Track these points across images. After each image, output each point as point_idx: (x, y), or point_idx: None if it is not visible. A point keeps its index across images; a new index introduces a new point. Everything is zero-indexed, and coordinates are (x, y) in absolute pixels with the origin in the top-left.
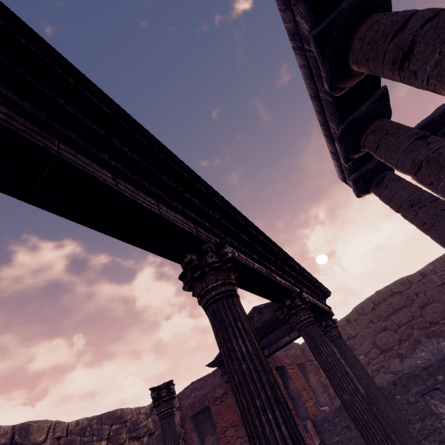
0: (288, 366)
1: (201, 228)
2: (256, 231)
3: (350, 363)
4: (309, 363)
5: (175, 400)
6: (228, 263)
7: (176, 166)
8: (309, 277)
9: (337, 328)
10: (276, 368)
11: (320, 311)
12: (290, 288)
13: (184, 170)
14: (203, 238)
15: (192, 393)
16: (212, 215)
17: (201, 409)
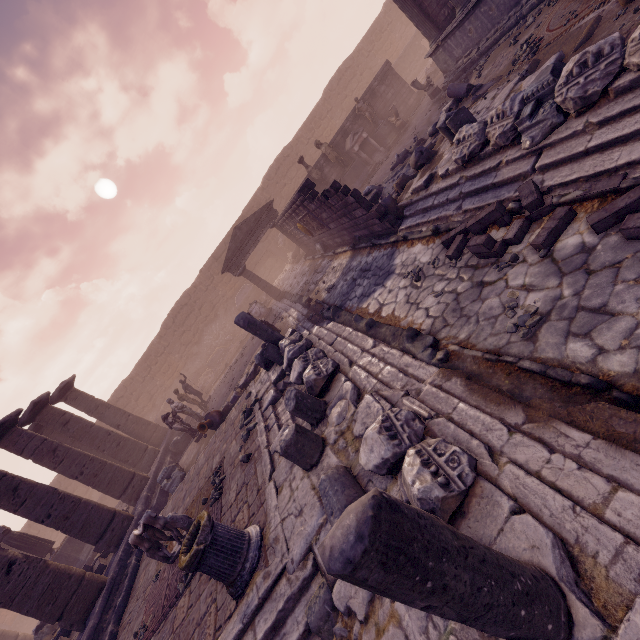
0: None
1: None
2: None
3: None
4: None
5: None
6: None
7: None
8: None
9: None
10: None
11: None
12: None
13: None
14: None
15: None
16: None
17: None
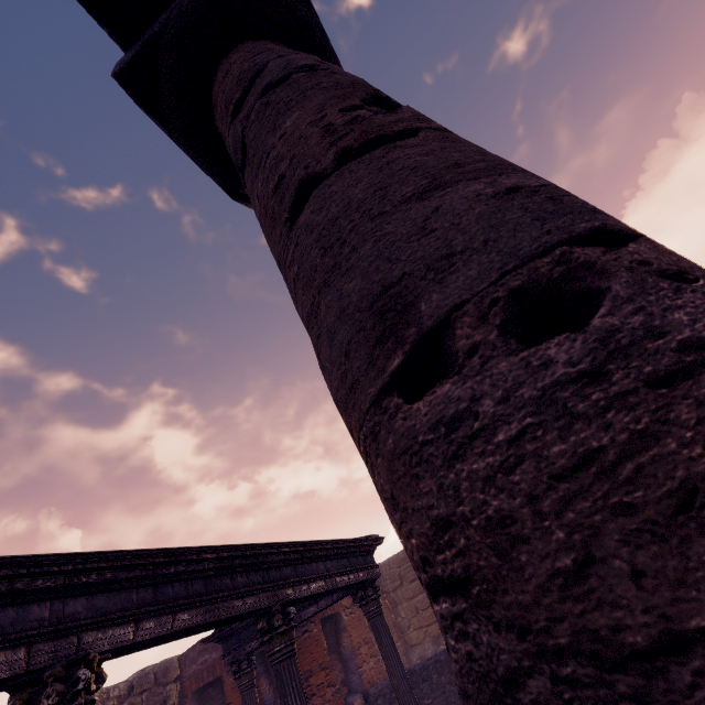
0: (346, 611)
1: (50, 637)
2: (201, 551)
3: (384, 653)
4: (383, 596)
5: (174, 667)
6: (76, 699)
7: (2, 568)
8: (329, 547)
9: (378, 599)
10: (324, 619)
11: (348, 586)
12: (268, 603)
13: (22, 564)
14: (44, 662)
15: (200, 657)
16: (96, 581)
17: (211, 681)
